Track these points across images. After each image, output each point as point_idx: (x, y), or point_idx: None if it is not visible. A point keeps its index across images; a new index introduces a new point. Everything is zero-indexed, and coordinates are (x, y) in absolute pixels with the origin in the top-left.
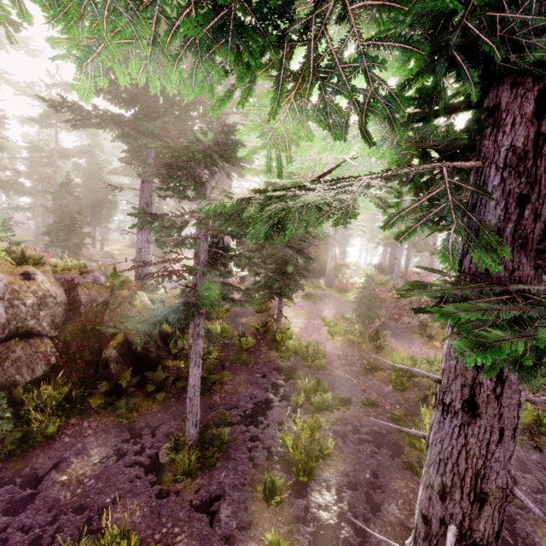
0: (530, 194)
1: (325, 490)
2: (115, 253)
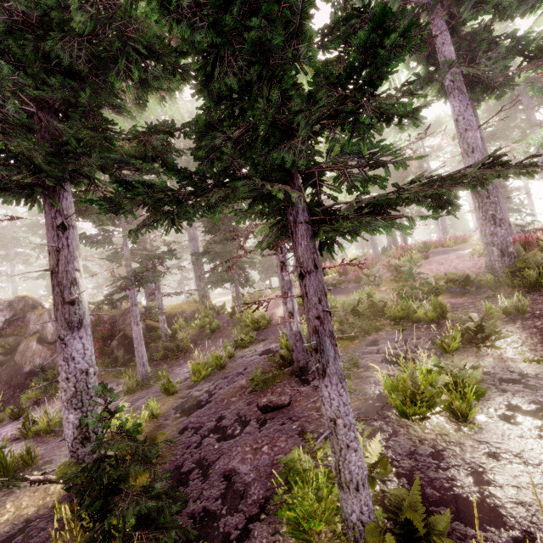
0: None
1: (208, 383)
2: None
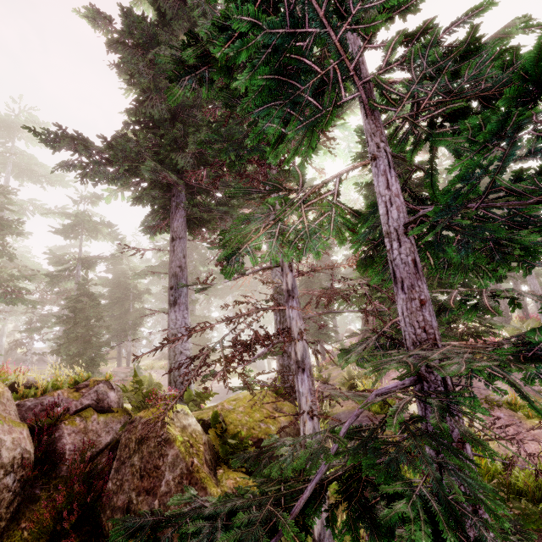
0: None
1: None
2: (143, 369)
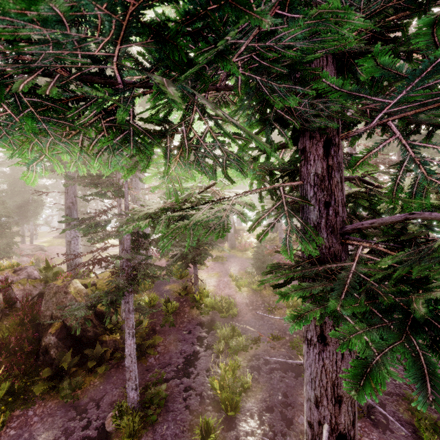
0: (330, 201)
1: (249, 418)
2: (45, 245)
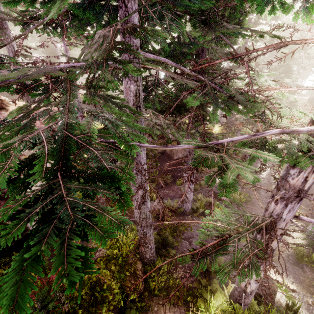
0: None
1: None
2: None
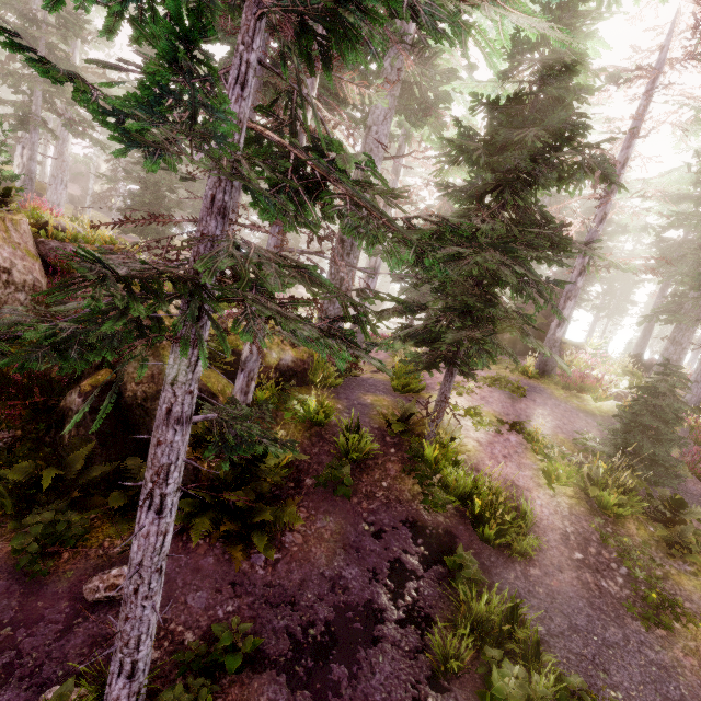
0: None
1: None
2: None
